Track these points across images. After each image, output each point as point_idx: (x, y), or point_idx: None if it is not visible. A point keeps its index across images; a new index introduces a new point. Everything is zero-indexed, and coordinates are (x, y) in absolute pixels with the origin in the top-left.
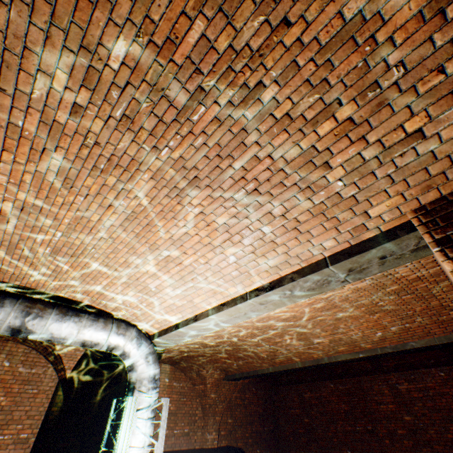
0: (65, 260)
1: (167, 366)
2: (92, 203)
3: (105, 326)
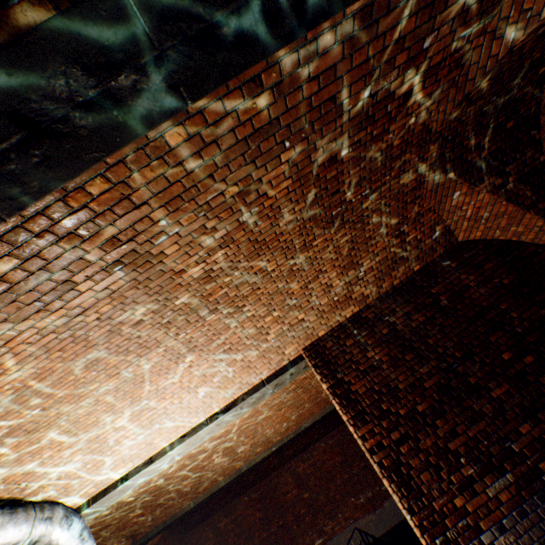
0: (14, 440)
1: None
2: (101, 374)
3: (27, 515)
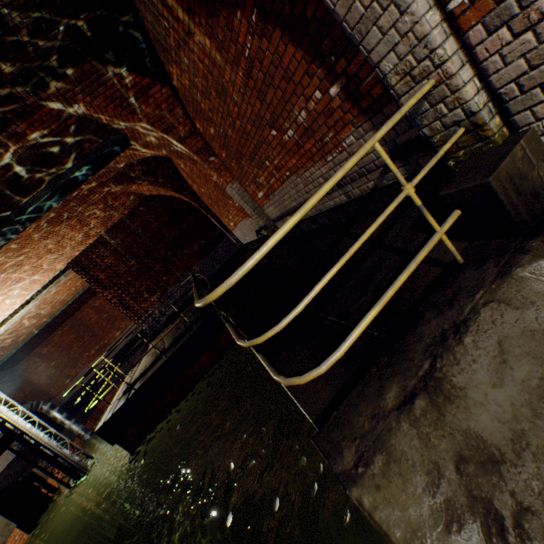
0: None
1: None
2: None
3: None
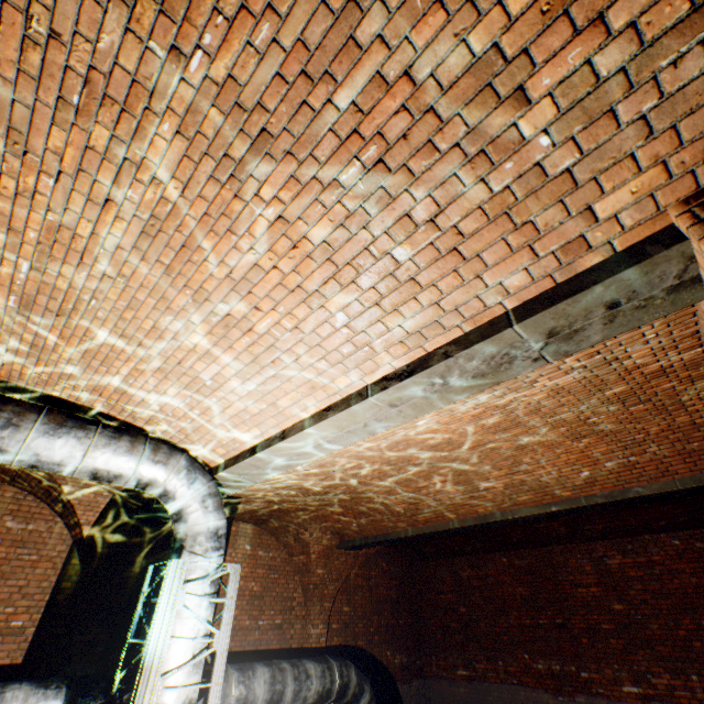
0: (48, 324)
1: (249, 526)
2: (72, 194)
3: (131, 448)
